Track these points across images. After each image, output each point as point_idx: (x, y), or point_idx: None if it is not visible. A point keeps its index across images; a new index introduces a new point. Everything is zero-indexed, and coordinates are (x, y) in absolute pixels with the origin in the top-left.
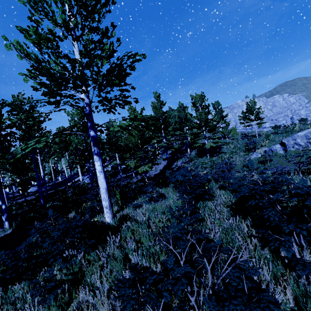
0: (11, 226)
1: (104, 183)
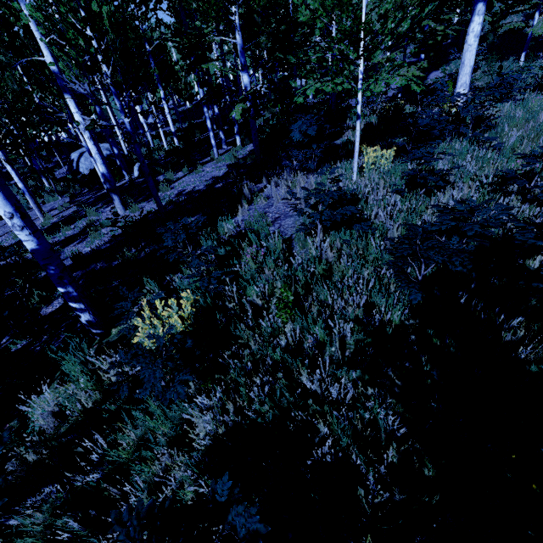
0: (235, 146)
1: (473, 58)
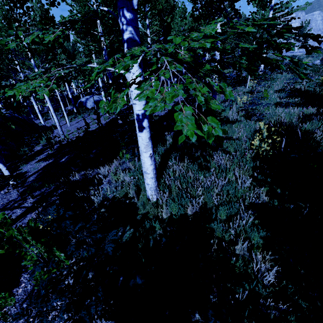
0: None
1: None
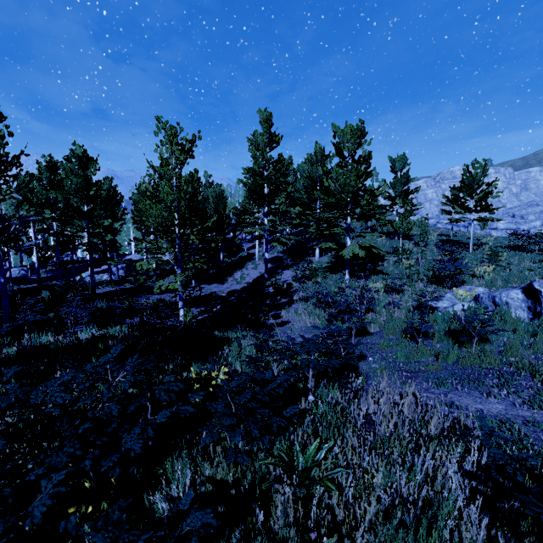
0: None
1: None
